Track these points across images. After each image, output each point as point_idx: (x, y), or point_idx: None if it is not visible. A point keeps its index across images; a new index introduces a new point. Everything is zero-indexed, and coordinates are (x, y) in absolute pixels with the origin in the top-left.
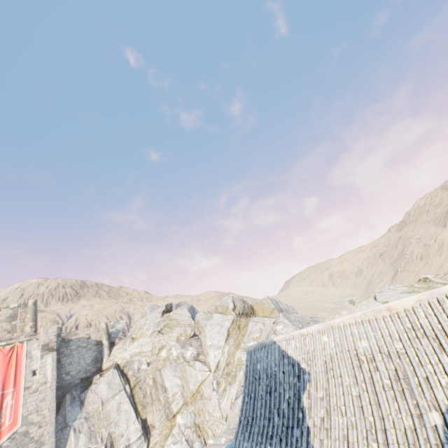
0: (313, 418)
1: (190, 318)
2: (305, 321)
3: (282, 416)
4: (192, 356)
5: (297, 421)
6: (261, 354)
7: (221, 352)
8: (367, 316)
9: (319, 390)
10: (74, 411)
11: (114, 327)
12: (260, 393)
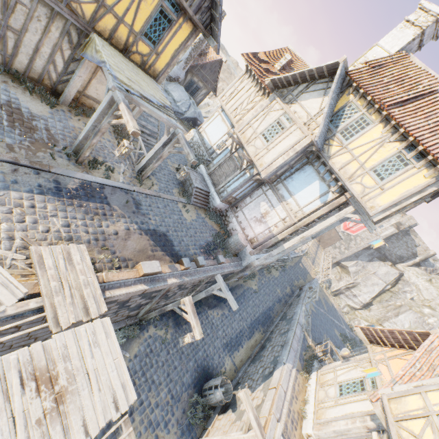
0: None
1: None
2: None
3: None
4: None
5: None
6: None
7: None
8: None
9: None
10: (365, 258)
11: (433, 261)
12: None
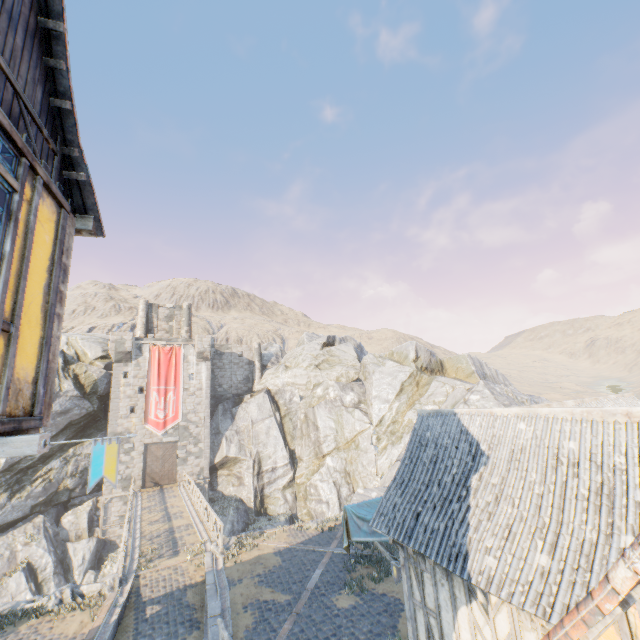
0: (478, 500)
1: (355, 358)
2: (517, 399)
3: (442, 487)
4: (352, 403)
5: (459, 497)
6: (434, 422)
7: (388, 407)
8: (591, 415)
9: (494, 476)
10: (226, 422)
11: (267, 350)
12: (423, 459)
